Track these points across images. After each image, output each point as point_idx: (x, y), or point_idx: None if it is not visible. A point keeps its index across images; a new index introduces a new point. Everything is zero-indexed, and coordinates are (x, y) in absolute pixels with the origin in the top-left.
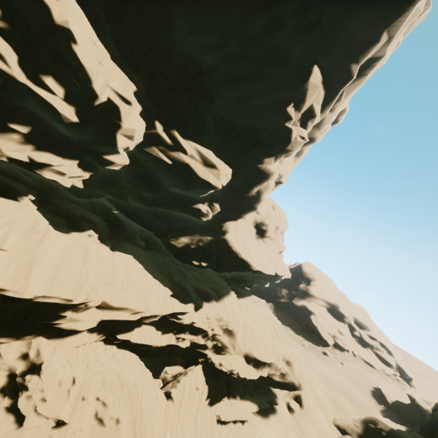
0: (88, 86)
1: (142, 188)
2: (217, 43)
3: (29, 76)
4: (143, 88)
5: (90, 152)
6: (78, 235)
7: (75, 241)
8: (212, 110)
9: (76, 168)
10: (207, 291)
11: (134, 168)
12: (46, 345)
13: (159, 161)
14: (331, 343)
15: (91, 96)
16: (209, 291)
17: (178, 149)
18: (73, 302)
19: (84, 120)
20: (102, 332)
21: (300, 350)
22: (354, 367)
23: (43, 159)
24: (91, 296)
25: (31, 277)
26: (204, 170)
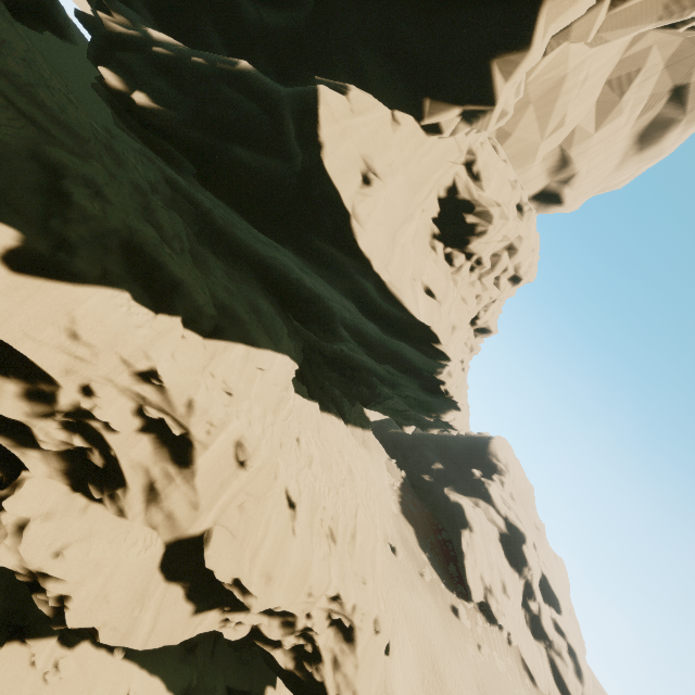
0: None
1: None
2: None
3: None
4: None
5: None
6: None
7: None
8: None
9: None
10: (180, 286)
11: None
12: None
13: None
14: (477, 598)
15: None
16: (190, 290)
17: None
18: None
19: None
20: None
21: (409, 581)
22: (499, 666)
23: None
24: None
25: None
26: None
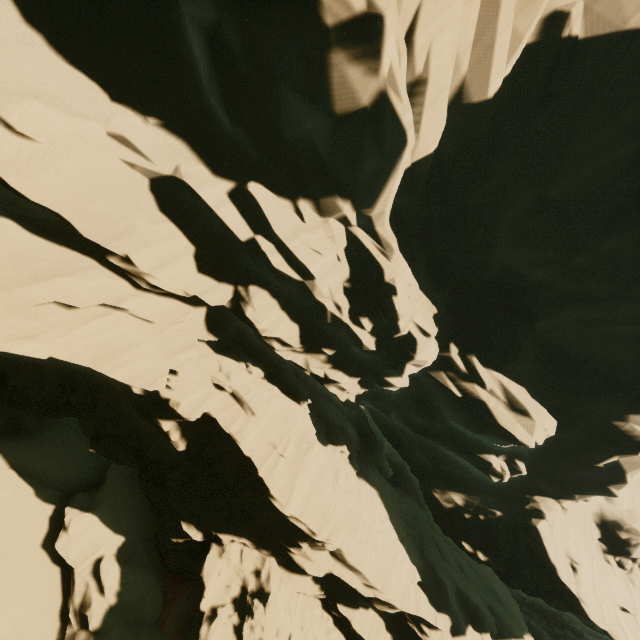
0: (394, 322)
1: (412, 410)
2: (554, 258)
3: (351, 316)
4: (444, 308)
5: (373, 370)
6: (333, 450)
7: (330, 457)
8: (534, 335)
9: (355, 384)
10: (478, 608)
11: (410, 387)
12: (276, 572)
13: (444, 389)
14: None
15: (393, 330)
16: (482, 608)
17: (473, 379)
18: (315, 537)
19: (380, 347)
20: (325, 588)
21: None
22: None
23: (335, 376)
24: (332, 538)
25: (293, 492)
26: (509, 415)
